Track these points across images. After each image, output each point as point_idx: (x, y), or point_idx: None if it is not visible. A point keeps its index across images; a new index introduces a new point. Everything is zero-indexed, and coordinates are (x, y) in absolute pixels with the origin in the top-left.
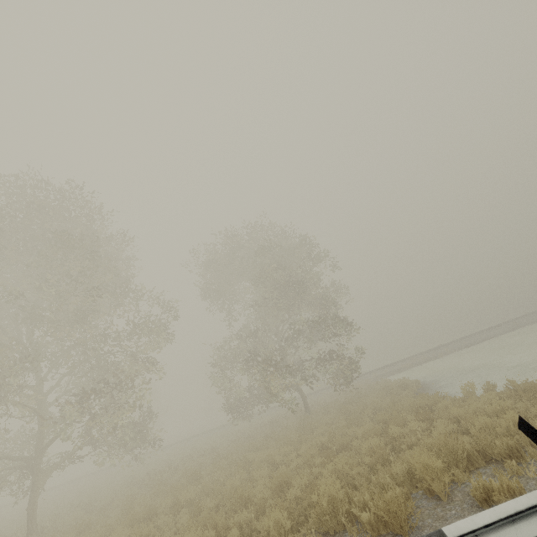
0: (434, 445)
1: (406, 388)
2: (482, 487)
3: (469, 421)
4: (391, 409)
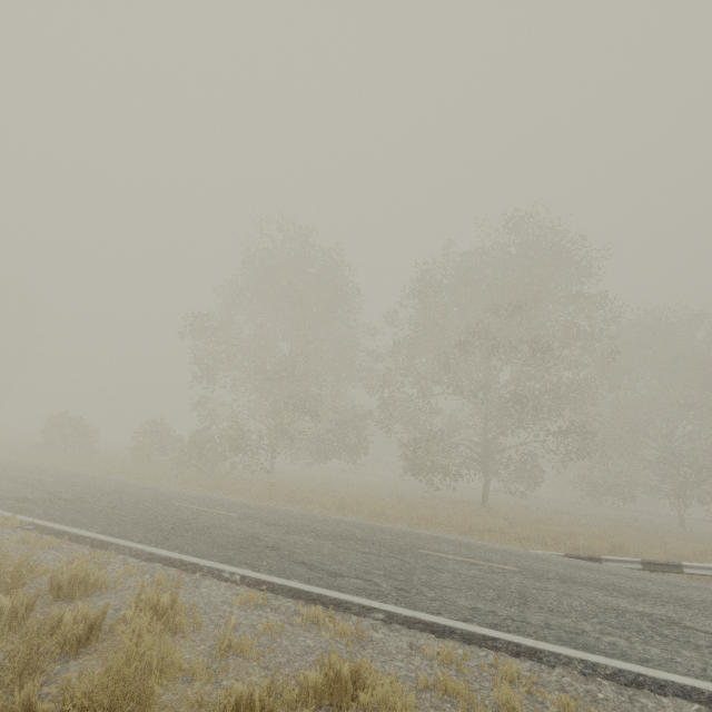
0: None
1: None
2: None
3: None
4: None
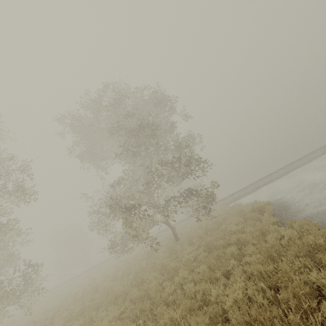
0: None
1: (262, 211)
2: None
3: None
4: (266, 251)
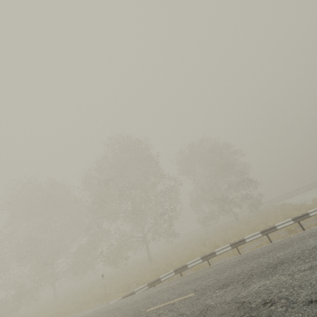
0: (303, 212)
1: (286, 206)
2: (316, 215)
3: (314, 207)
4: (283, 211)
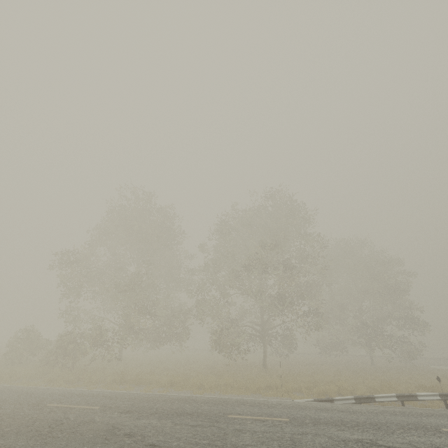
0: None
1: None
2: None
3: None
4: None
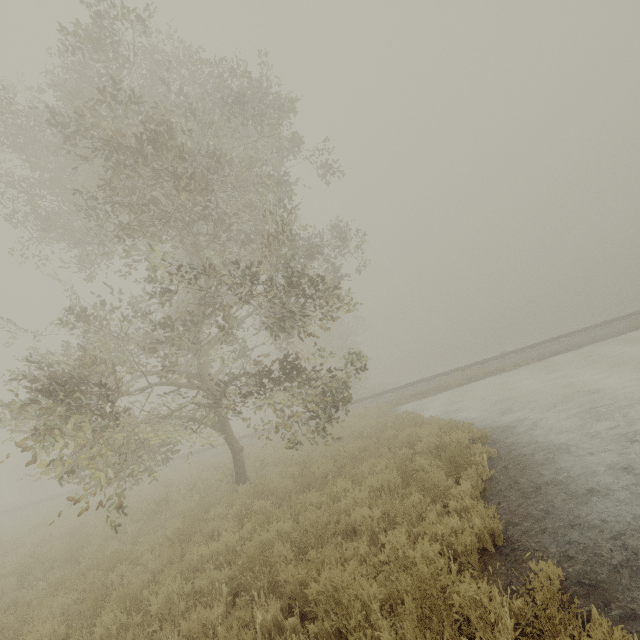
0: None
1: (460, 463)
2: None
3: None
4: None
